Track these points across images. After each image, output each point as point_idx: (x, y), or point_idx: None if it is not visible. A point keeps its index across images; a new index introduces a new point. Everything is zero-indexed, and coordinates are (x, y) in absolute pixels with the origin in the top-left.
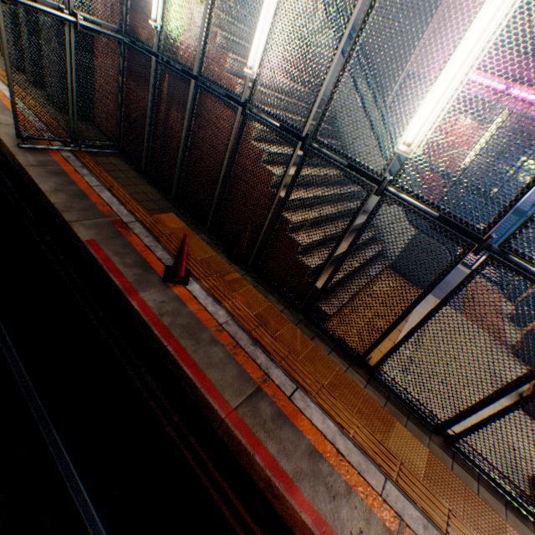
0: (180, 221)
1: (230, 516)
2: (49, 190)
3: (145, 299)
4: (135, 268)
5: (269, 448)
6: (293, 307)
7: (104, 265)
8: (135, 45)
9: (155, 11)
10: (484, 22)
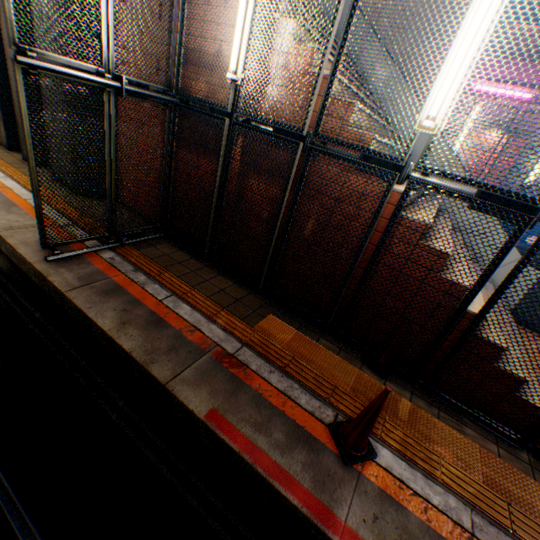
0: (286, 326)
1: None
2: (112, 326)
3: (351, 526)
4: (296, 450)
5: None
6: (512, 443)
7: (256, 464)
8: (188, 105)
9: (235, 59)
10: None
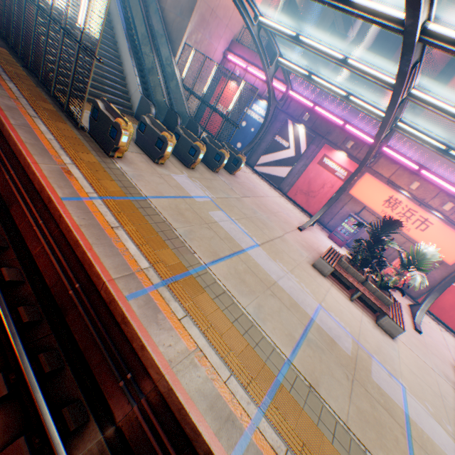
0: (8, 53)
1: None
2: None
3: None
4: None
5: None
6: (39, 80)
7: None
8: None
9: None
10: None
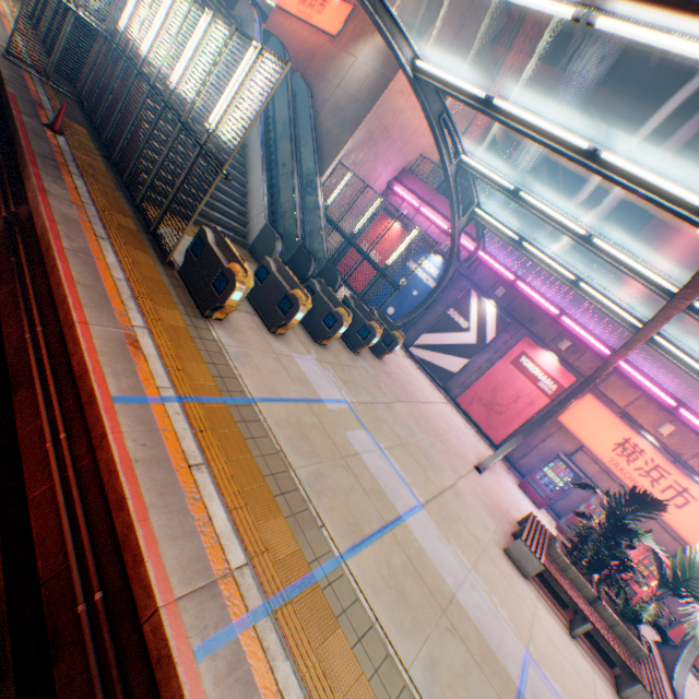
0: (87, 134)
1: (1, 186)
2: (7, 74)
3: (24, 117)
4: (31, 113)
5: (39, 162)
6: (122, 180)
7: (12, 101)
8: (114, 43)
9: (123, 24)
10: (192, 41)
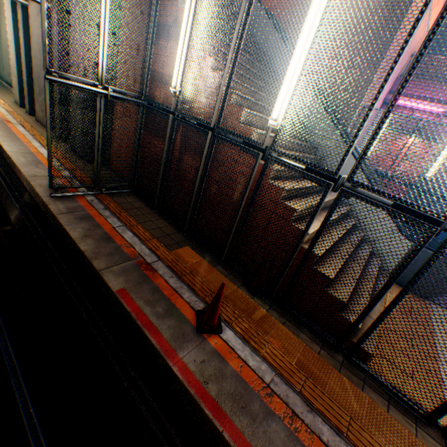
0: (195, 254)
1: None
2: (78, 236)
3: (184, 361)
4: (168, 318)
5: None
6: (330, 347)
7: (138, 319)
8: (152, 106)
9: (175, 80)
10: None
